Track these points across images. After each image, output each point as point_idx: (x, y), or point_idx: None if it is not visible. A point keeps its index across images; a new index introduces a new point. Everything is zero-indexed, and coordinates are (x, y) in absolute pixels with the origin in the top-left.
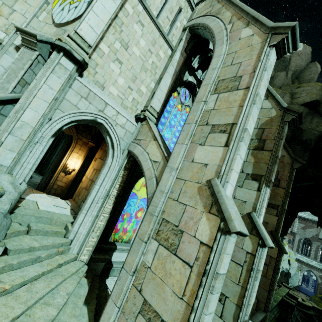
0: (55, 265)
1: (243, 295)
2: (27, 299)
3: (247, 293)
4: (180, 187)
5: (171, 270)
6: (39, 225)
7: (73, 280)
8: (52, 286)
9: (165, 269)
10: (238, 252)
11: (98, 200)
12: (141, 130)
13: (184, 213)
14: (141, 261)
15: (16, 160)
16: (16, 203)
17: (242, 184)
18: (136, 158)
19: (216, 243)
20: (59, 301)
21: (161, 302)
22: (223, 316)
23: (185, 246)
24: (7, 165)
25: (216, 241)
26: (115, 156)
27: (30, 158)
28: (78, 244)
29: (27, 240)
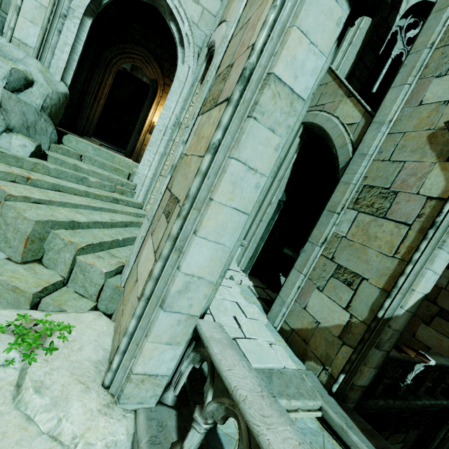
0: (106, 195)
1: (400, 273)
2: (55, 197)
3: (410, 268)
4: (250, 3)
5: (205, 132)
6: (97, 158)
7: (128, 218)
8: (93, 205)
9: (199, 138)
10: (405, 203)
11: (165, 131)
12: (228, 2)
13: (243, 33)
14: (179, 154)
15: (42, 39)
16: (56, 108)
17: (448, 68)
18: (214, 48)
19: (274, 4)
20: (96, 217)
21: (183, 182)
22: (351, 307)
23: (230, 79)
24: (33, 46)
25: (275, 1)
26: (187, 59)
27: (62, 43)
28: (144, 190)
29: (77, 162)
